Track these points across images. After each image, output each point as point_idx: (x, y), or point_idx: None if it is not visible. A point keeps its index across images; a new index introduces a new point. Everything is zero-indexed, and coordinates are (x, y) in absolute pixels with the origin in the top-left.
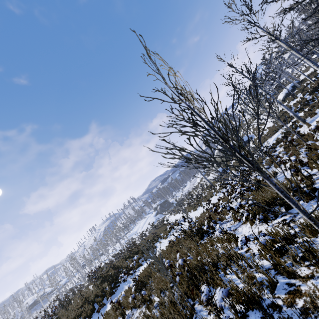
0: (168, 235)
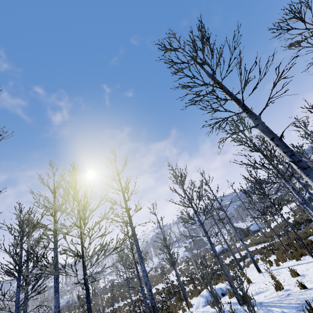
0: (154, 287)
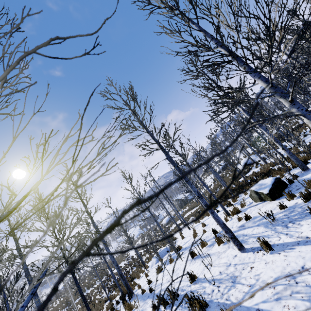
0: None
